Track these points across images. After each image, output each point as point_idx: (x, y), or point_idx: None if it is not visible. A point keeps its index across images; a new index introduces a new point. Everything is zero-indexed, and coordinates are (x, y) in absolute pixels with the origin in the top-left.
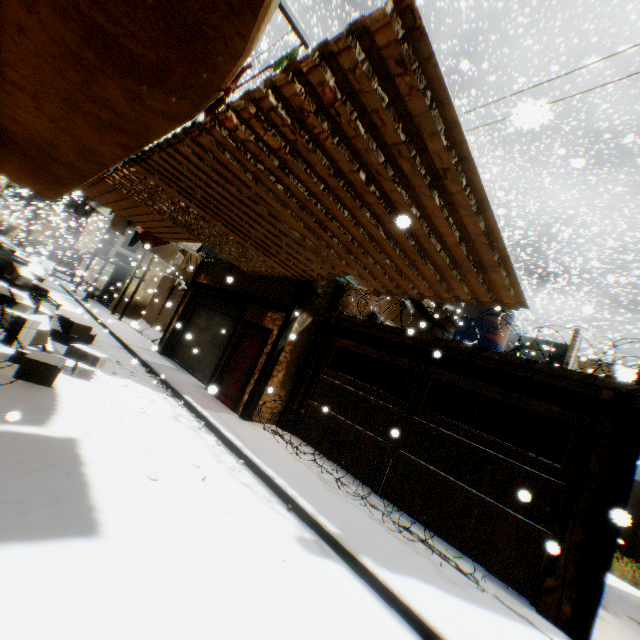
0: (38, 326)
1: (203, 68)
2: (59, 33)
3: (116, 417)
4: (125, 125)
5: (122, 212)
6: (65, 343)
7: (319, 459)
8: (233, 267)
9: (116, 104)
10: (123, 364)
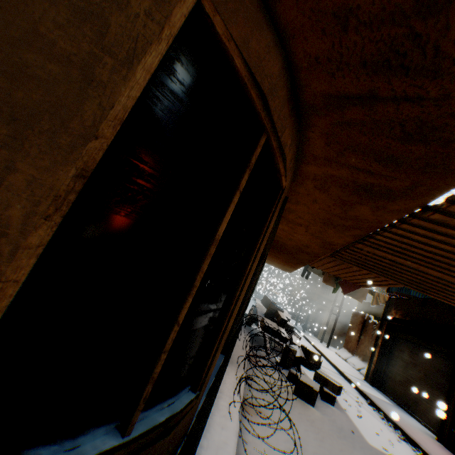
0: (294, 353)
1: (452, 173)
2: (337, 195)
3: (368, 453)
4: (362, 224)
5: (333, 272)
6: (306, 366)
7: None
8: (423, 301)
9: (360, 215)
10: (346, 391)
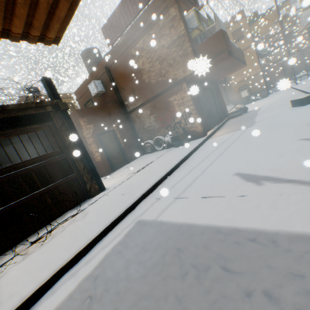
0: None
1: None
2: None
3: None
4: None
5: None
6: None
7: None
8: None
9: None
10: None
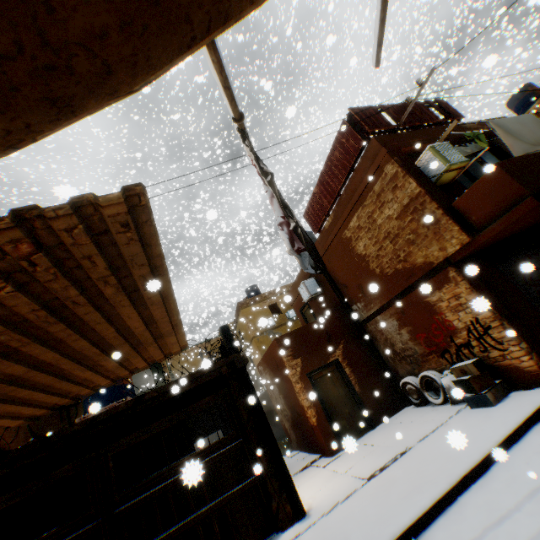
0: None
1: None
2: None
3: None
4: None
5: None
6: None
7: None
8: None
9: None
10: None
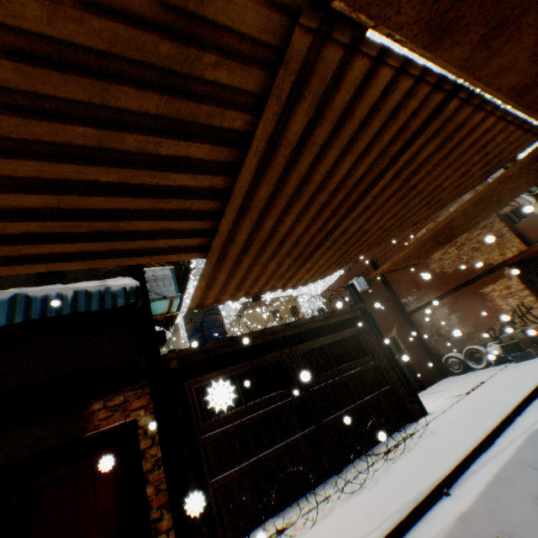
0: None
1: None
2: None
3: None
4: None
5: None
6: None
7: (295, 512)
8: None
9: None
10: None
